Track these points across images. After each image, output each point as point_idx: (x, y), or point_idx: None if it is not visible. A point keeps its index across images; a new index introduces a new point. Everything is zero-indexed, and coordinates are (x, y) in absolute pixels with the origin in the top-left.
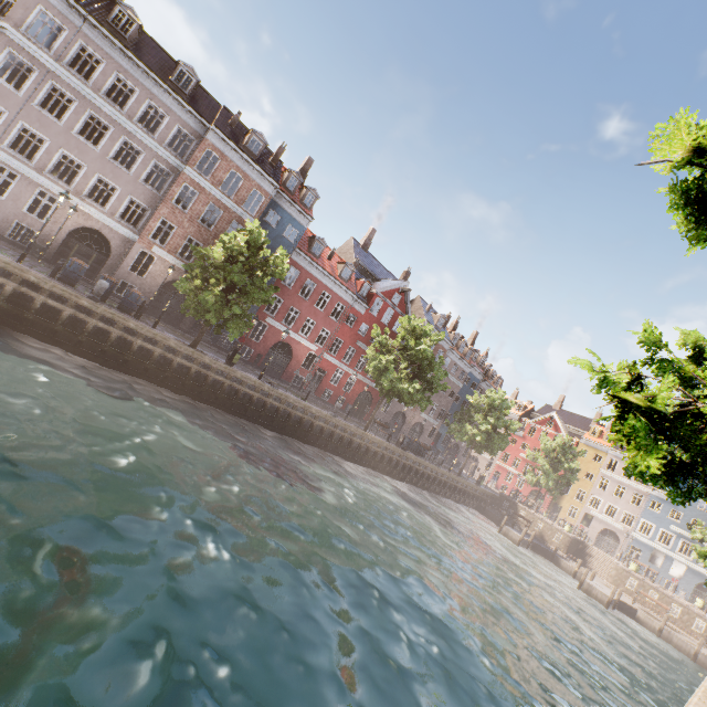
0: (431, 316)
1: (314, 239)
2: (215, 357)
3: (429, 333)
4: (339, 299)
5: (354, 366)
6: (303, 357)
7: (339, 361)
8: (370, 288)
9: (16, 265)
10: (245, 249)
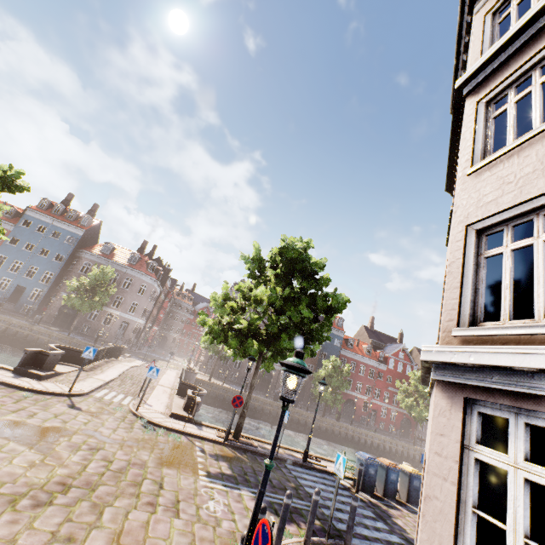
0: None
1: (347, 339)
2: (328, 418)
3: None
4: (370, 366)
5: (391, 403)
6: (361, 404)
7: (382, 402)
8: (384, 354)
9: (271, 401)
10: (331, 367)
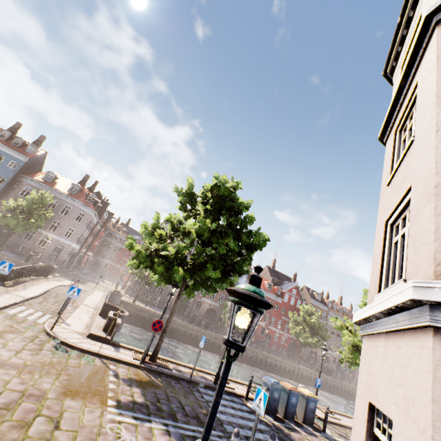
0: (313, 295)
1: None
2: None
3: (314, 312)
4: (269, 299)
5: (283, 329)
6: (259, 329)
7: (276, 328)
8: (281, 290)
9: (187, 324)
10: None
